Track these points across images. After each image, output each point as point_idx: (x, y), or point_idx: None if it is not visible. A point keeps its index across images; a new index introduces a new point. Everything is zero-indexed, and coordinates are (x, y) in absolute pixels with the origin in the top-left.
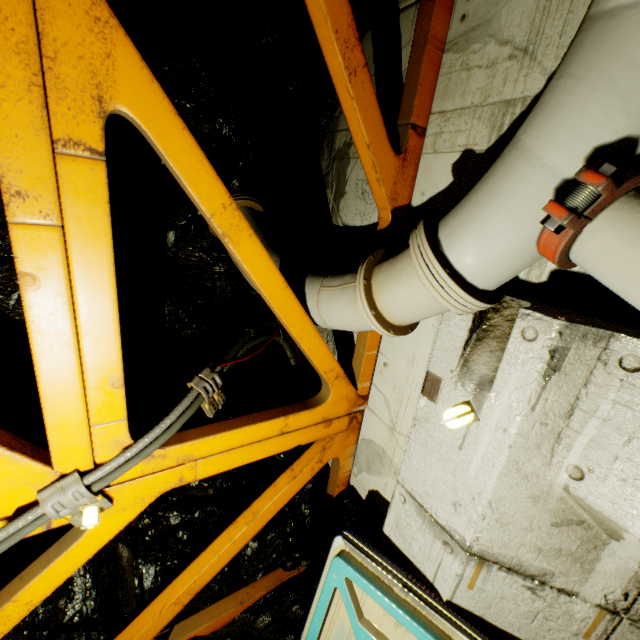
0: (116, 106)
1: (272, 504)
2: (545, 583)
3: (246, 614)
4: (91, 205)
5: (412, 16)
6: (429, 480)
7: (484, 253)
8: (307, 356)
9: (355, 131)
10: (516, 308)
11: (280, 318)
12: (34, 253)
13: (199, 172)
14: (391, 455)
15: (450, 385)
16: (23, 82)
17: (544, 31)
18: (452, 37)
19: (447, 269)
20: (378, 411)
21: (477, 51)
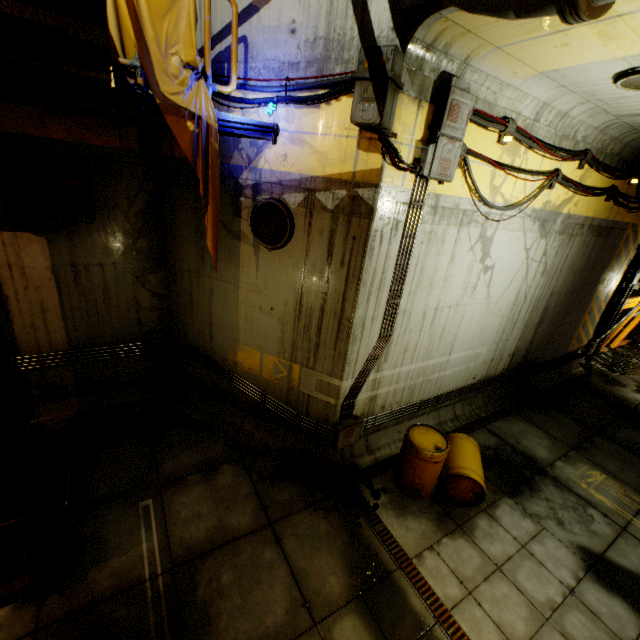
0: None
1: None
2: None
3: (626, 345)
4: None
5: None
6: None
7: None
8: None
9: None
10: None
11: None
12: None
13: None
14: None
15: None
16: None
17: None
18: None
19: None
20: None
21: None
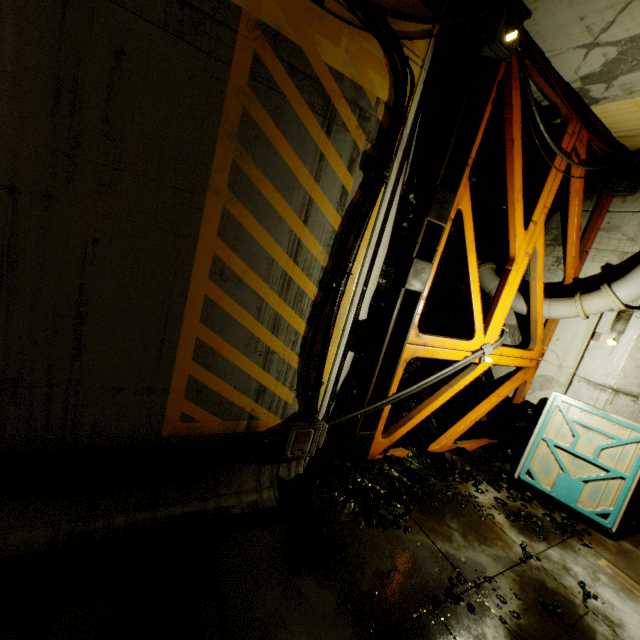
0: (536, 245)
1: (505, 392)
2: (638, 398)
3: (479, 449)
4: (523, 267)
5: (583, 214)
6: (593, 369)
7: (627, 293)
8: (534, 328)
9: (569, 252)
10: (630, 312)
11: (535, 310)
12: (511, 277)
13: (540, 261)
14: (557, 378)
15: (606, 335)
16: (527, 241)
17: (639, 236)
18: (602, 227)
19: (615, 296)
20: (550, 360)
21: (613, 234)
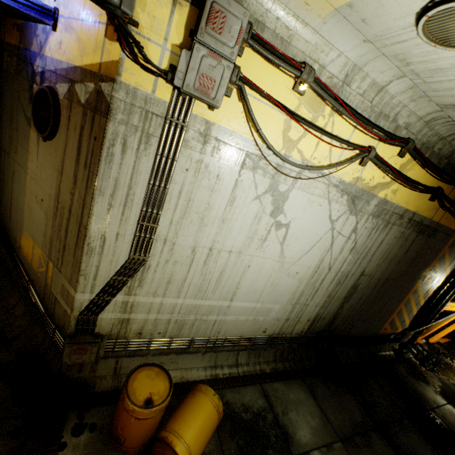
0: None
1: None
2: None
3: (445, 343)
4: None
5: None
6: None
7: None
8: None
9: None
10: None
11: None
12: None
13: None
14: None
15: None
16: None
17: None
18: None
19: None
20: None
21: None
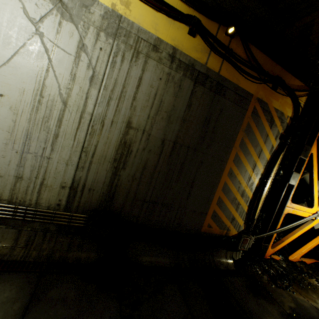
0: None
1: None
2: None
3: (312, 263)
4: None
5: None
6: None
7: None
8: None
9: None
10: None
11: None
12: None
13: None
14: None
15: None
16: None
17: None
18: None
19: None
20: None
21: None
